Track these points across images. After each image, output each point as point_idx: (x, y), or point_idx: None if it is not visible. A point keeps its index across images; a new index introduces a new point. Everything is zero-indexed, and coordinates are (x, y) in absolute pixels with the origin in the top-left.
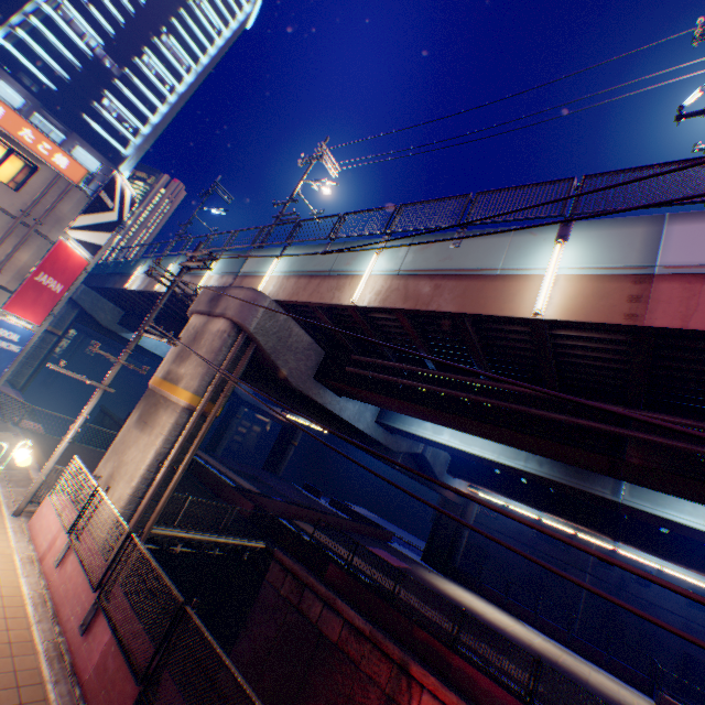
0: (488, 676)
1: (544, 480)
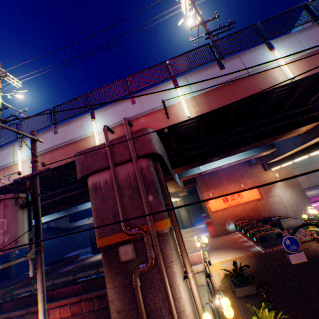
0: (65, 287)
1: (65, 216)
